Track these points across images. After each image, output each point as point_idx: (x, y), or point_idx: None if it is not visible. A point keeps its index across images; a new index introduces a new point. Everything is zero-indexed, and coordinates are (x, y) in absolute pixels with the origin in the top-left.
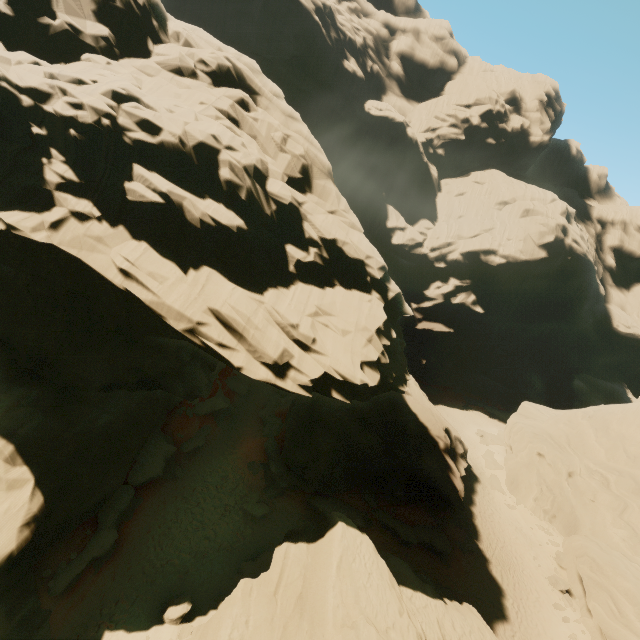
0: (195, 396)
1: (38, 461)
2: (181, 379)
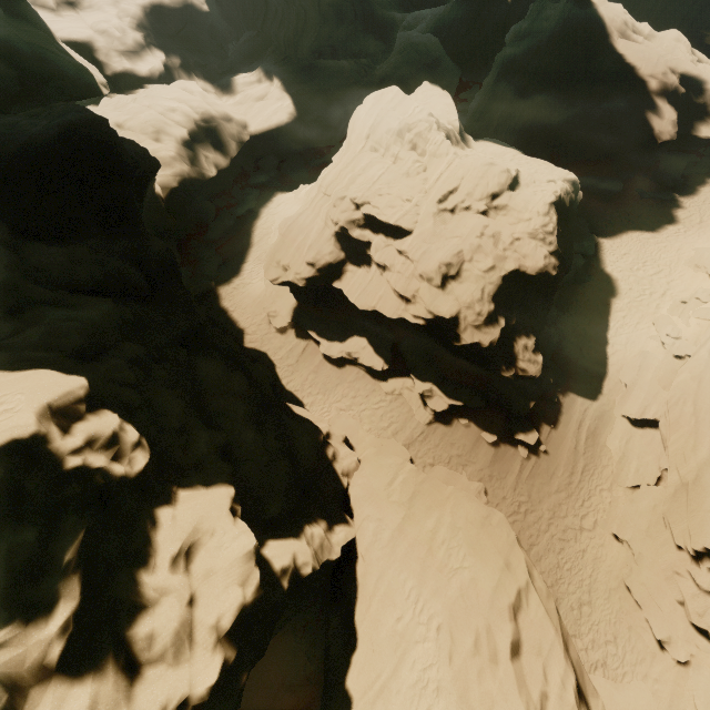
0: (365, 54)
1: (292, 94)
2: (356, 42)
